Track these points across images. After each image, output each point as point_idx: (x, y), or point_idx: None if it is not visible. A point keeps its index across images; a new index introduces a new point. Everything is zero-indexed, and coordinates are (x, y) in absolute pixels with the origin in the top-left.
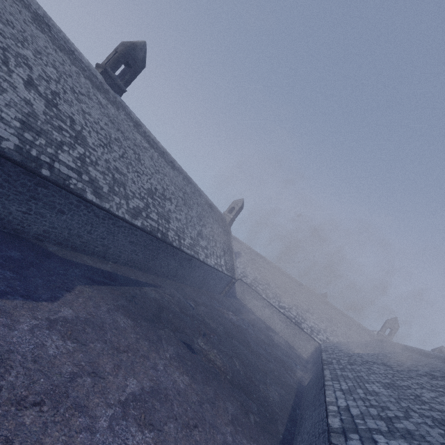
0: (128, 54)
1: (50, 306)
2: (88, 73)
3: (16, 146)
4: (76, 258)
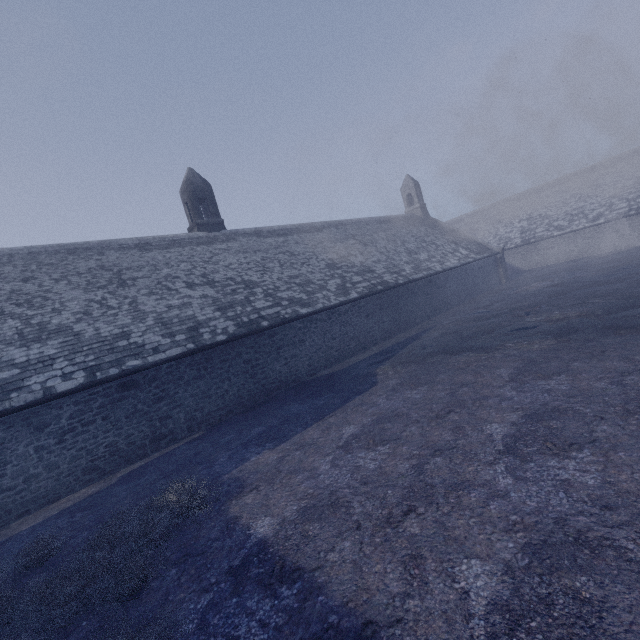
0: (193, 193)
1: (378, 387)
2: (194, 241)
3: (235, 326)
4: (348, 364)
